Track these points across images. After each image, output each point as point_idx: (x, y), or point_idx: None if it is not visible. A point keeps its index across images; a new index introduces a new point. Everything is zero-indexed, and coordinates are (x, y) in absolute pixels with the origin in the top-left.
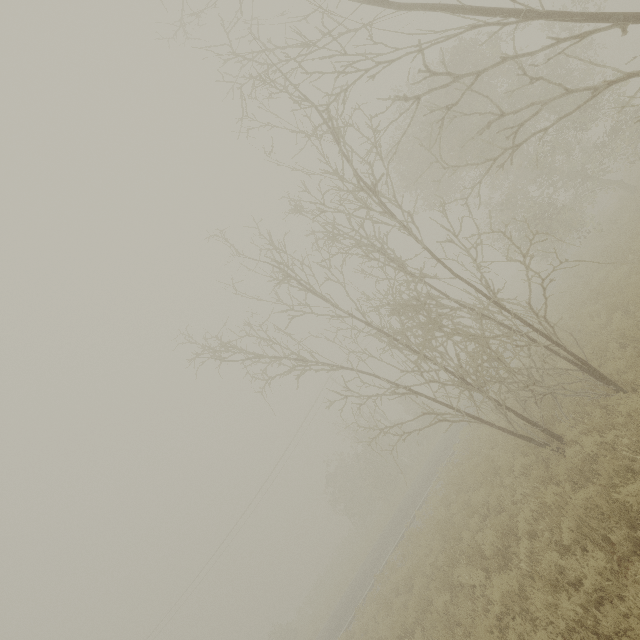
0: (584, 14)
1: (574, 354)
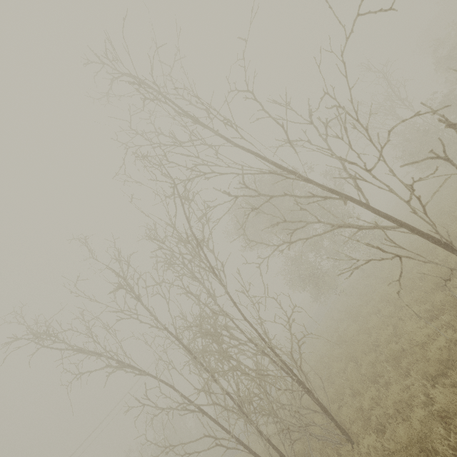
0: (326, 188)
1: (319, 401)
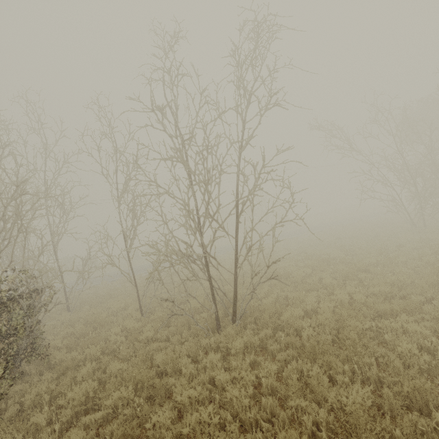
0: None
1: None
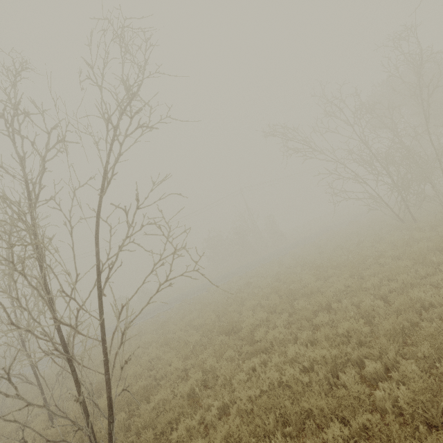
0: None
1: None
